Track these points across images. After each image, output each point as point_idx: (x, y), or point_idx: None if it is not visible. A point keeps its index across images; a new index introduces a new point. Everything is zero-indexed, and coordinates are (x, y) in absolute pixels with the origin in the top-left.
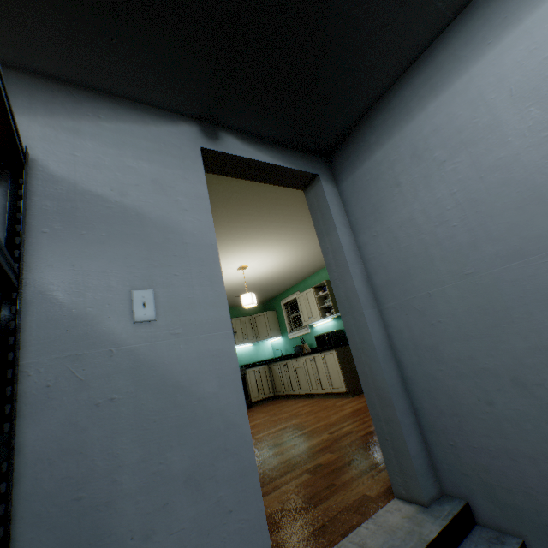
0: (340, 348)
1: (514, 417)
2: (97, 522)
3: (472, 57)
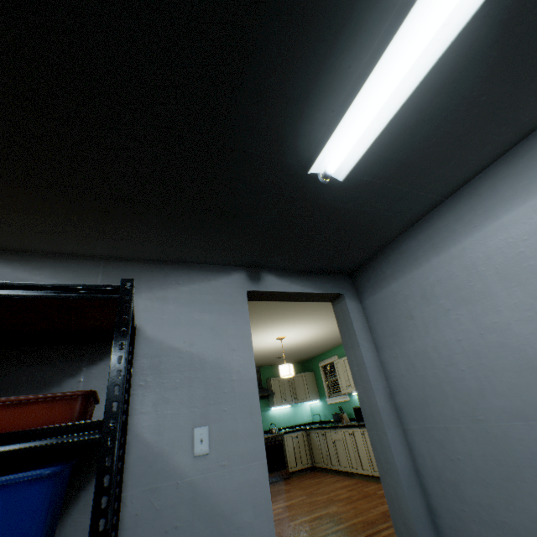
0: None
1: None
2: None
3: (462, 232)
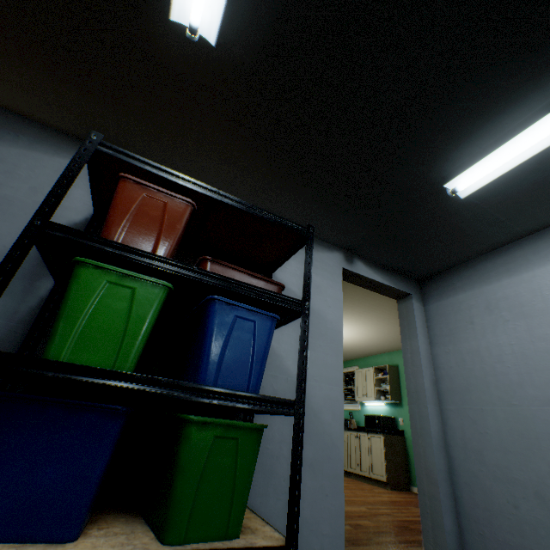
0: (388, 434)
1: (532, 522)
2: (272, 463)
3: (537, 263)
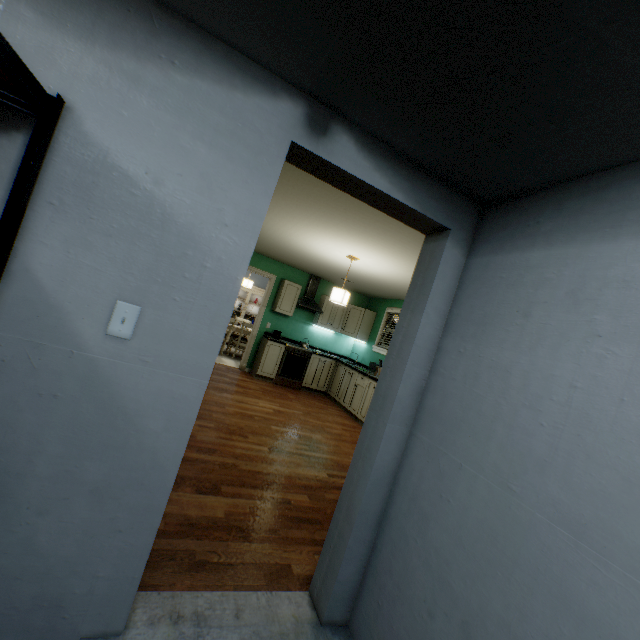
0: None
1: None
2: (5, 483)
3: None
